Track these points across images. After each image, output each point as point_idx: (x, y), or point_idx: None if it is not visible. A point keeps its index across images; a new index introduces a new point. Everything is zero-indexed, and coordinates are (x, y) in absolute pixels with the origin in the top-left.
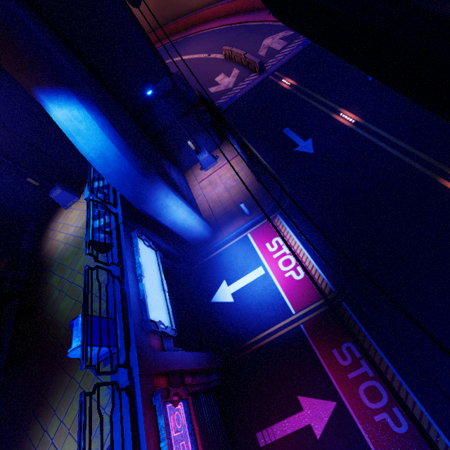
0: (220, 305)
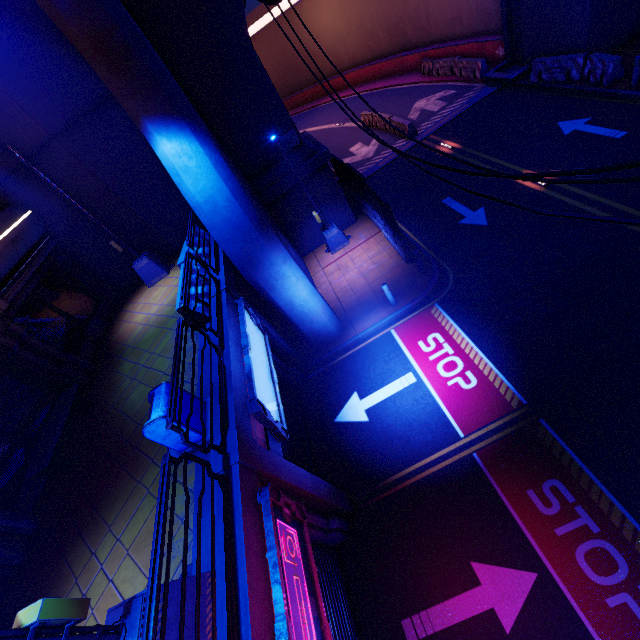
0: (348, 426)
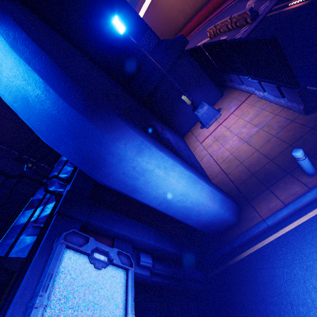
0: None
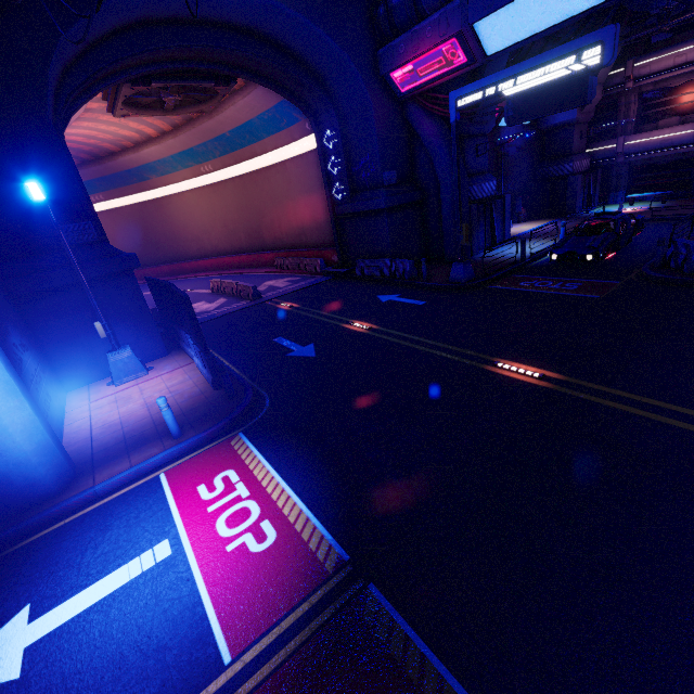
0: None
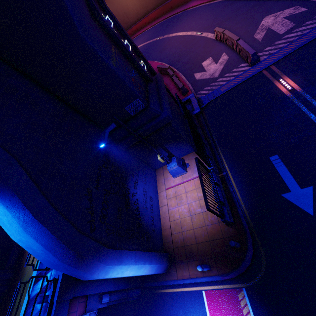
0: None
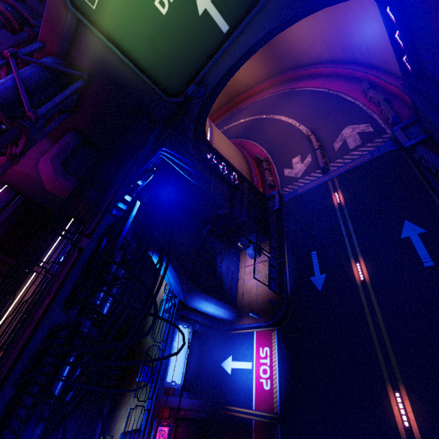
0: (224, 371)
